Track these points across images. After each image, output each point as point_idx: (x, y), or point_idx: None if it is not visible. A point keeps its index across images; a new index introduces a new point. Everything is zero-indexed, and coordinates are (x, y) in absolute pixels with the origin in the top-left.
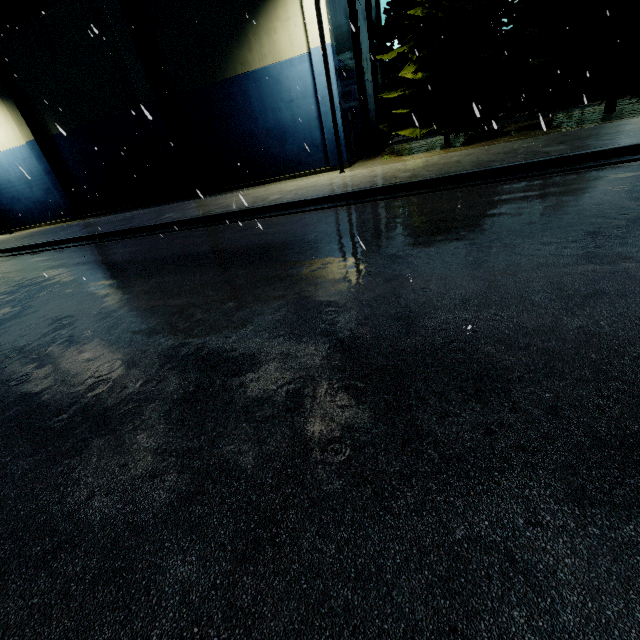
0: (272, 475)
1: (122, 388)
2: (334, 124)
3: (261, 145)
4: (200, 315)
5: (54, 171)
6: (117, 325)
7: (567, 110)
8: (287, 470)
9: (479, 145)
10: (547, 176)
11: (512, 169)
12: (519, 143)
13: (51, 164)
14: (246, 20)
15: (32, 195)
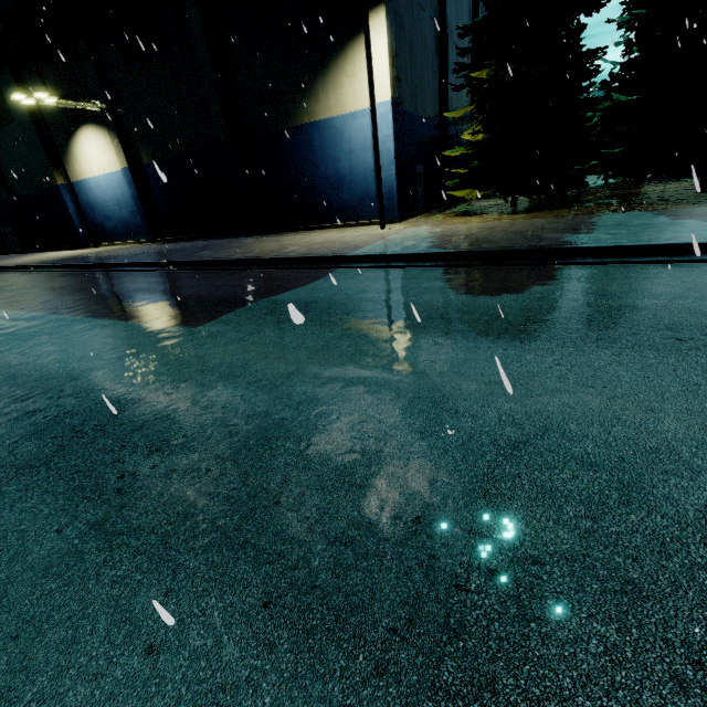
0: None
1: None
2: (378, 180)
3: (319, 191)
4: (106, 355)
5: (140, 196)
6: (54, 351)
7: (680, 180)
8: (3, 474)
9: (530, 216)
10: (515, 267)
11: (490, 254)
12: (549, 222)
13: (138, 190)
14: (316, 74)
15: (121, 215)
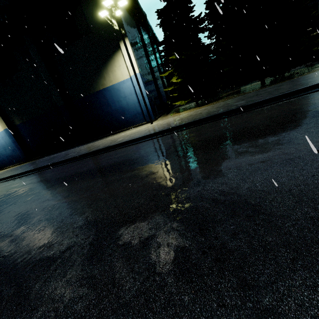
0: (95, 297)
1: (28, 255)
2: (145, 104)
3: (114, 116)
4: (76, 206)
5: (17, 141)
6: (34, 217)
7: (247, 84)
8: (103, 293)
9: (210, 104)
10: (237, 115)
11: (222, 114)
12: (226, 102)
13: (15, 138)
14: (102, 68)
15: (6, 153)
